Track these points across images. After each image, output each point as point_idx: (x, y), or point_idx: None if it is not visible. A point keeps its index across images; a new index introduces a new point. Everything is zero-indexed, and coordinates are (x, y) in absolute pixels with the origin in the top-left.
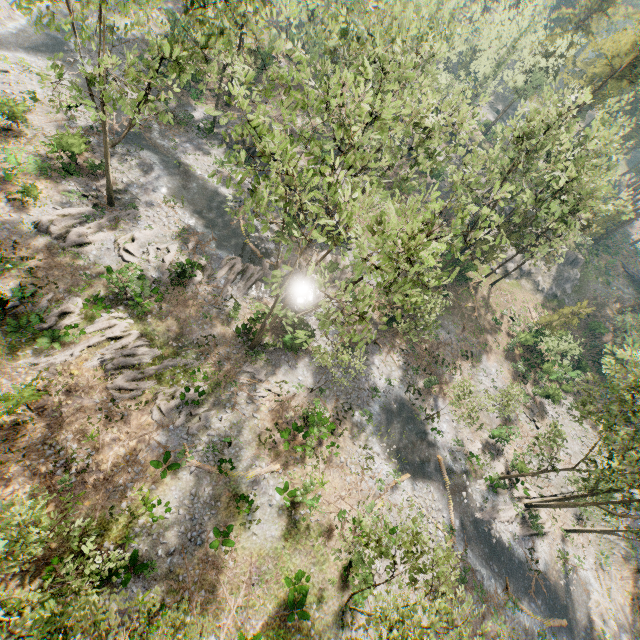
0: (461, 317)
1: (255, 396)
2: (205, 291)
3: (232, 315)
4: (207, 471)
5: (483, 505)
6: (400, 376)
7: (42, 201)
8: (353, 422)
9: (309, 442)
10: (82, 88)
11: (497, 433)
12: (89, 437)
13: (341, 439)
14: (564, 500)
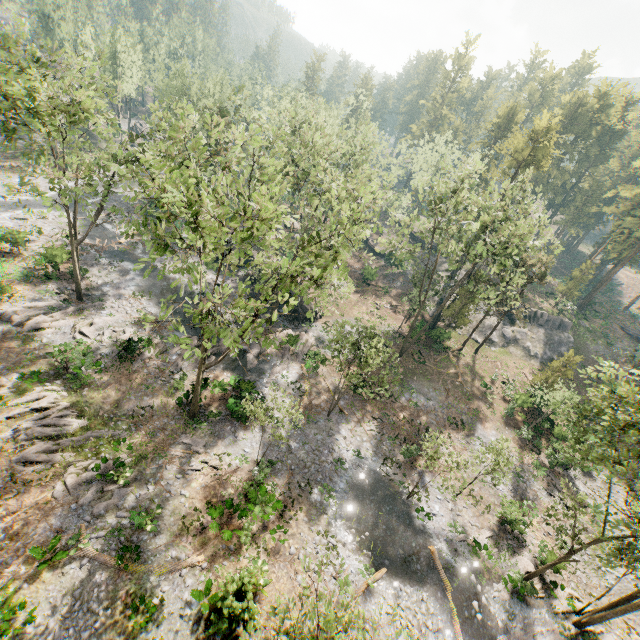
0: (443, 383)
1: (187, 470)
2: (153, 365)
3: (175, 385)
4: (104, 564)
5: (508, 623)
6: (373, 447)
7: (16, 299)
8: (311, 501)
9: (246, 524)
10: (85, 226)
11: (508, 513)
12: None
13: (293, 523)
14: (621, 603)
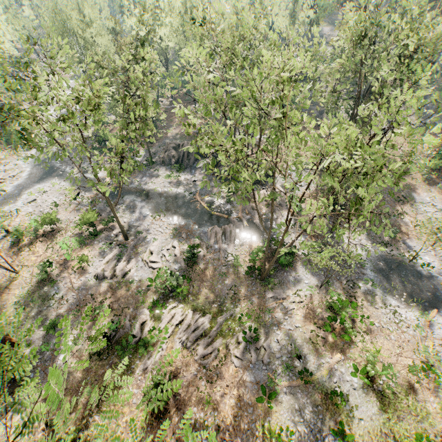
0: None
1: (287, 312)
2: (210, 259)
3: (237, 265)
4: (295, 386)
5: None
6: (368, 241)
7: (91, 261)
8: (363, 292)
9: (347, 325)
10: (74, 184)
11: None
12: (206, 403)
13: (364, 310)
14: None
